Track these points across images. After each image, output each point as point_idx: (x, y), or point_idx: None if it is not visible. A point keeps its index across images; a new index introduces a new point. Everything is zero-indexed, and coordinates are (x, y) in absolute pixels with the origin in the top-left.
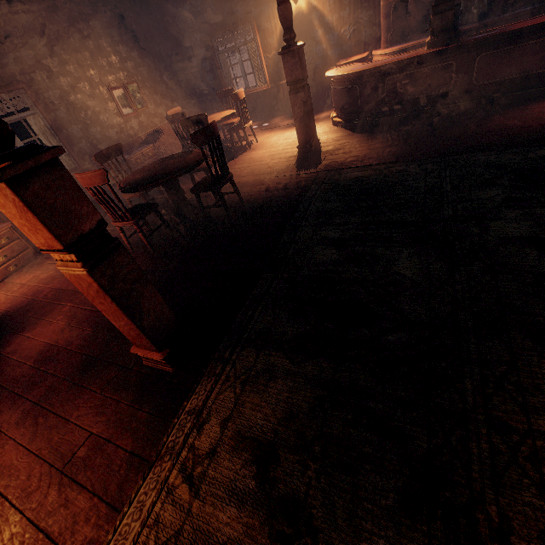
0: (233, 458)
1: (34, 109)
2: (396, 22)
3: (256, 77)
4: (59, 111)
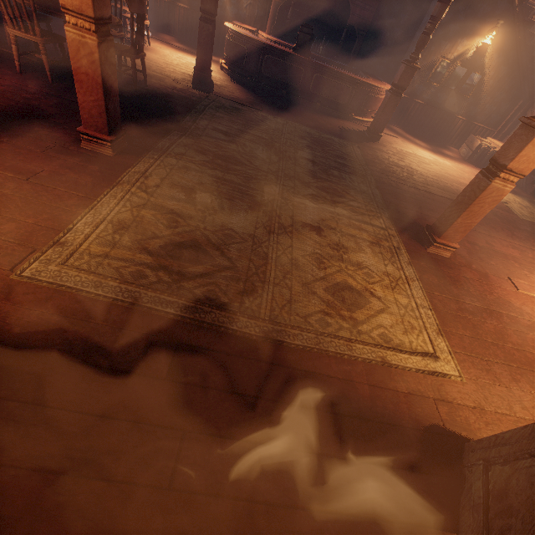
0: (171, 190)
1: None
2: (279, 20)
3: None
4: None
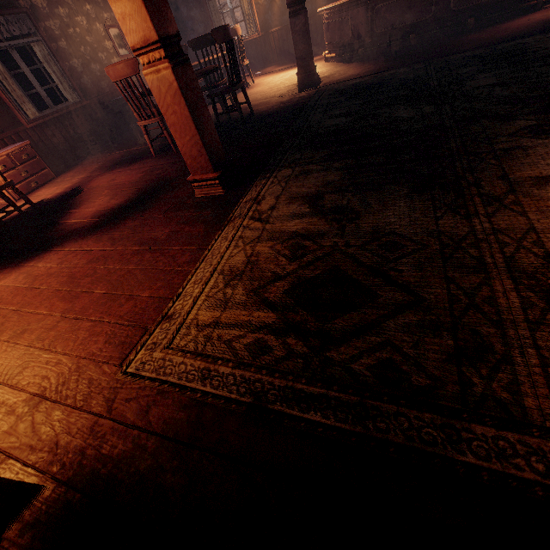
0: (290, 206)
1: (37, 36)
2: None
3: (247, 24)
4: (60, 42)
